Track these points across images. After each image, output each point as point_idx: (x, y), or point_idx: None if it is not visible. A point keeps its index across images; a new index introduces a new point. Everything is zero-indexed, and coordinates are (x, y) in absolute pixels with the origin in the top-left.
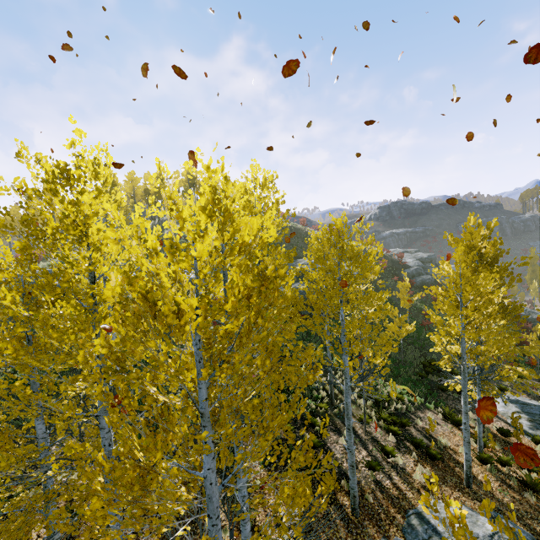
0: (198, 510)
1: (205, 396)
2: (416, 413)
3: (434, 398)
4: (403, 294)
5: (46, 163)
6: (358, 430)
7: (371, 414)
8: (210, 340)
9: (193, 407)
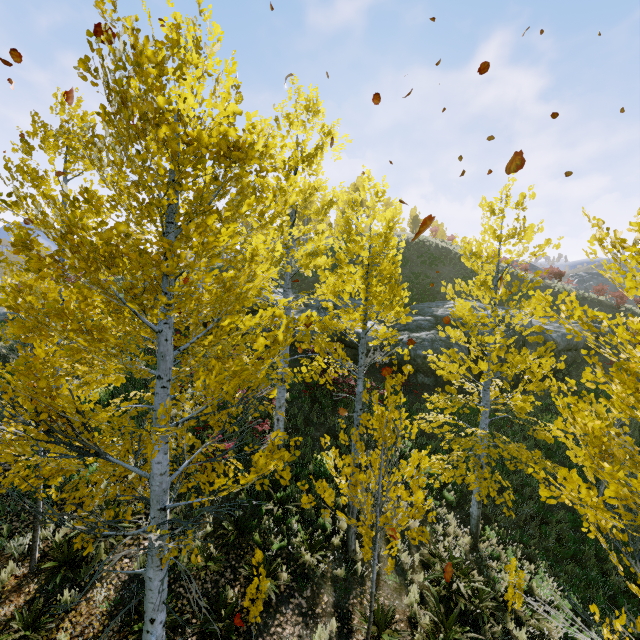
0: None
1: None
2: None
3: None
4: None
5: None
6: None
7: (421, 621)
8: None
9: None
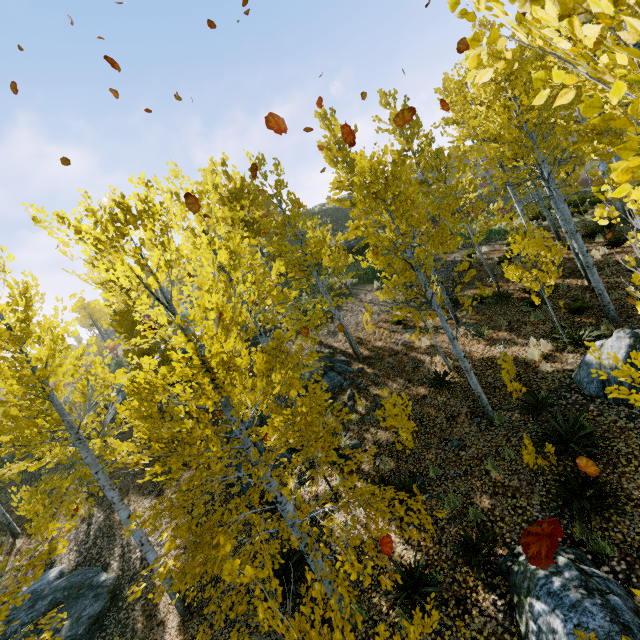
0: None
1: None
2: None
3: None
4: None
5: None
6: None
7: None
8: None
9: None
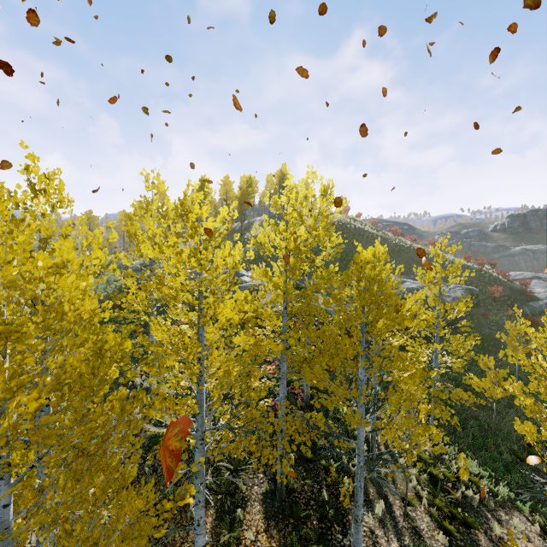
0: (183, 542)
1: (3, 503)
2: (496, 511)
3: (533, 497)
4: (513, 337)
5: (3, 189)
6: (396, 510)
7: (422, 494)
8: (85, 409)
9: (34, 494)
